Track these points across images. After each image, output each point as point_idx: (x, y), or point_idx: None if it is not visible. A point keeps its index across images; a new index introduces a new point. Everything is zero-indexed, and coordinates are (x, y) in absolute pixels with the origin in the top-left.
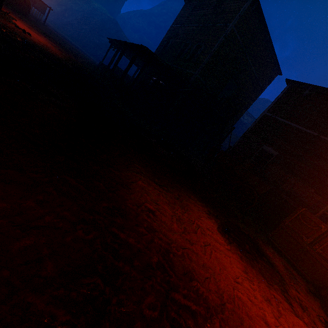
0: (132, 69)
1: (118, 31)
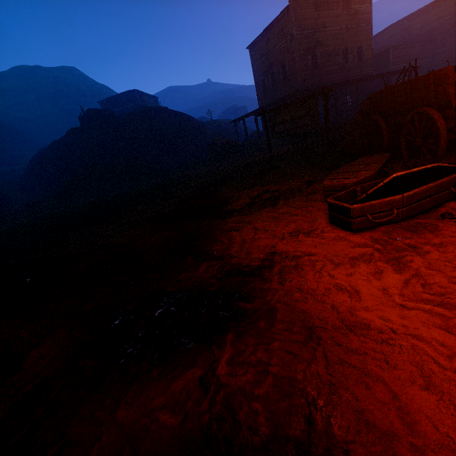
0: None
1: None
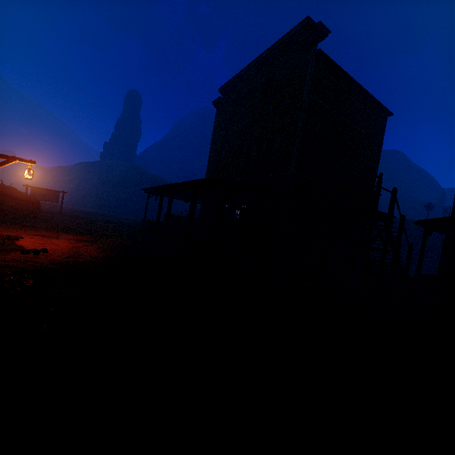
0: (176, 203)
1: (142, 174)
